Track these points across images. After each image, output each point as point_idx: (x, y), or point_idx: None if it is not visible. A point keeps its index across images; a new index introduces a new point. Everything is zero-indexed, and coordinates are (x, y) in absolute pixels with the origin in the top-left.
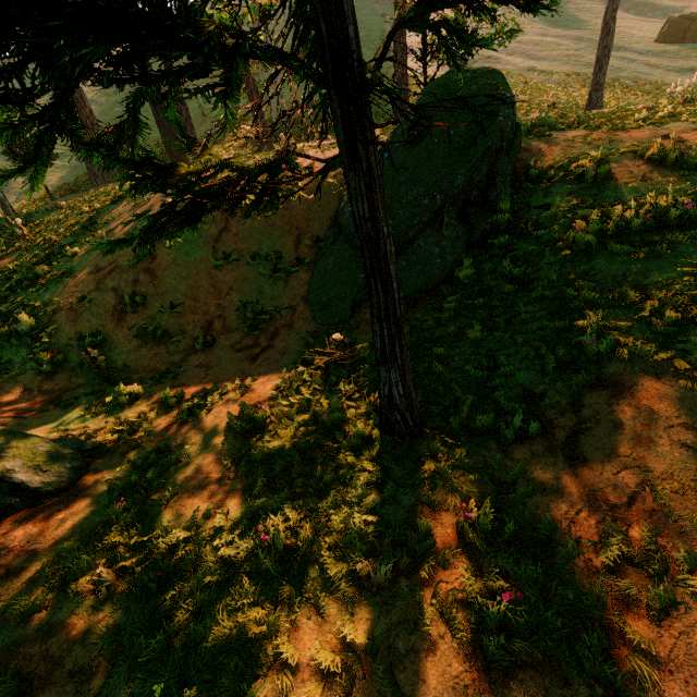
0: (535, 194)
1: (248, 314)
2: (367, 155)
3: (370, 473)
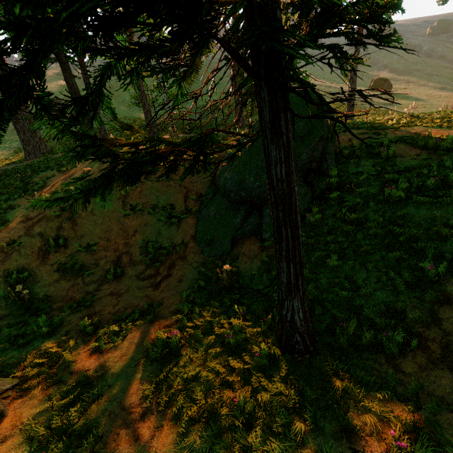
0: (350, 165)
1: (150, 250)
2: (287, 131)
3: (284, 395)
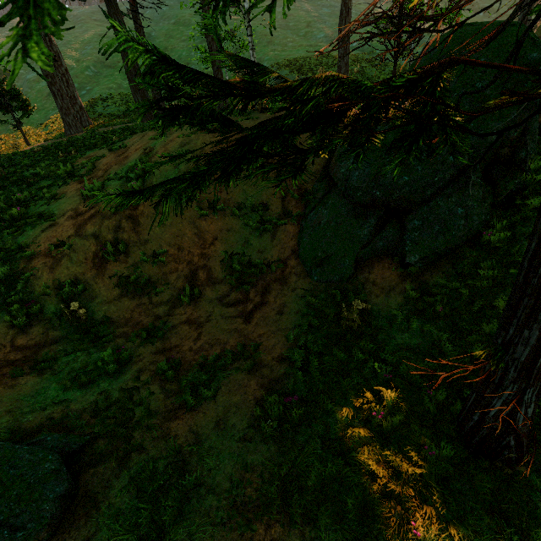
0: None
1: (235, 265)
2: None
3: (495, 534)
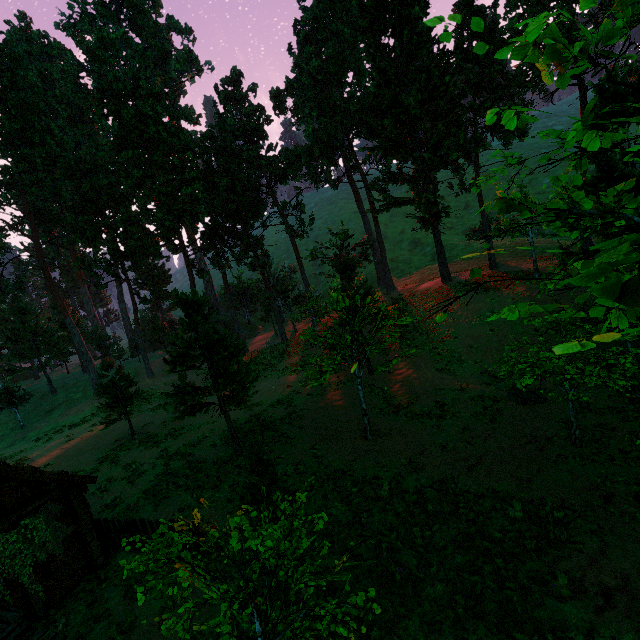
0: None
1: None
2: None
3: None
